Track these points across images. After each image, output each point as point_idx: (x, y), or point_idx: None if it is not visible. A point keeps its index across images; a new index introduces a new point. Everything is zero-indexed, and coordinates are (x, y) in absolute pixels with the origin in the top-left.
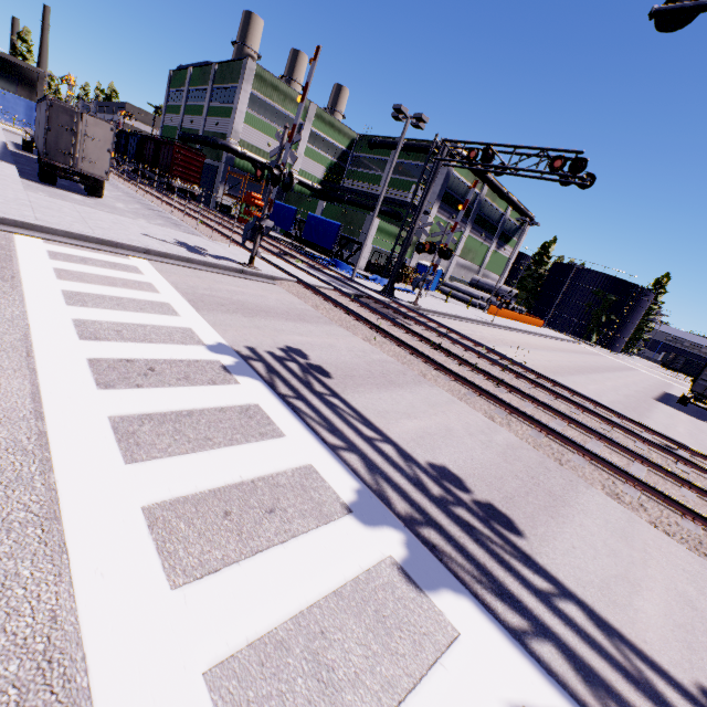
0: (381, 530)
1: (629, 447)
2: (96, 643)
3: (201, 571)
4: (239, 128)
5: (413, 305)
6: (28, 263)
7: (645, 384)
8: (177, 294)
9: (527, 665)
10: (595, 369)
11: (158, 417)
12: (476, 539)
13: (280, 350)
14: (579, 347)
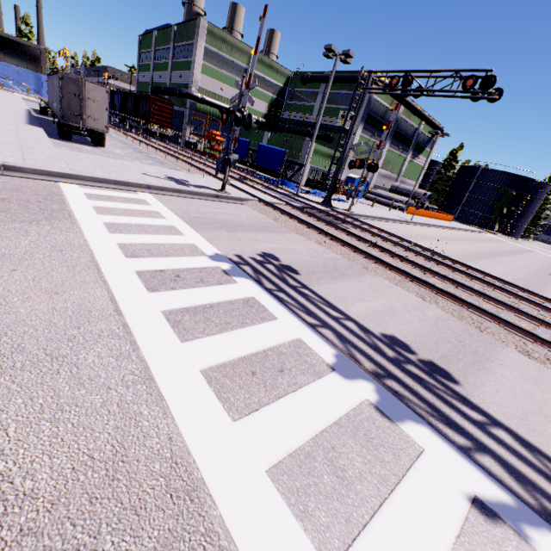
0: (357, 382)
1: (535, 315)
2: (199, 453)
3: (247, 410)
4: (197, 78)
5: (348, 212)
6: (75, 204)
7: (543, 264)
8: (177, 218)
9: (474, 469)
10: (500, 253)
11: (192, 309)
12: (425, 387)
13: (258, 256)
14: (484, 236)
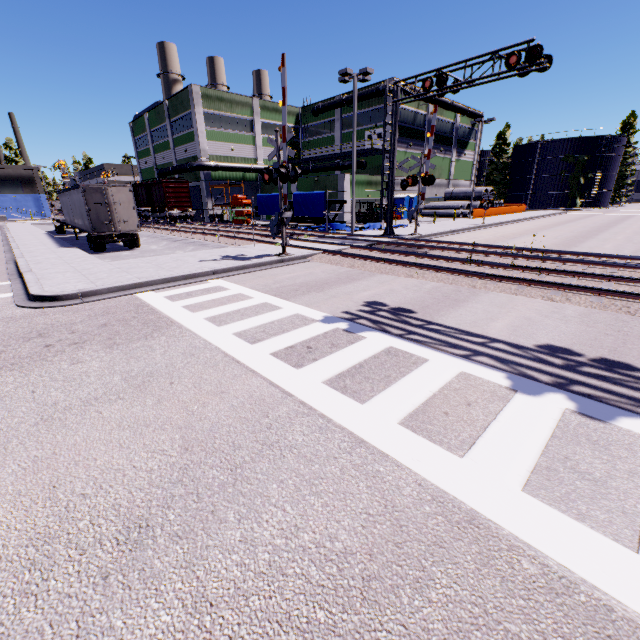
0: (546, 396)
1: None
2: (453, 490)
3: (466, 446)
4: (205, 147)
5: (415, 236)
6: (166, 310)
7: None
8: (263, 294)
9: None
10: (598, 229)
11: (346, 373)
12: (613, 383)
13: (364, 307)
14: (569, 216)
